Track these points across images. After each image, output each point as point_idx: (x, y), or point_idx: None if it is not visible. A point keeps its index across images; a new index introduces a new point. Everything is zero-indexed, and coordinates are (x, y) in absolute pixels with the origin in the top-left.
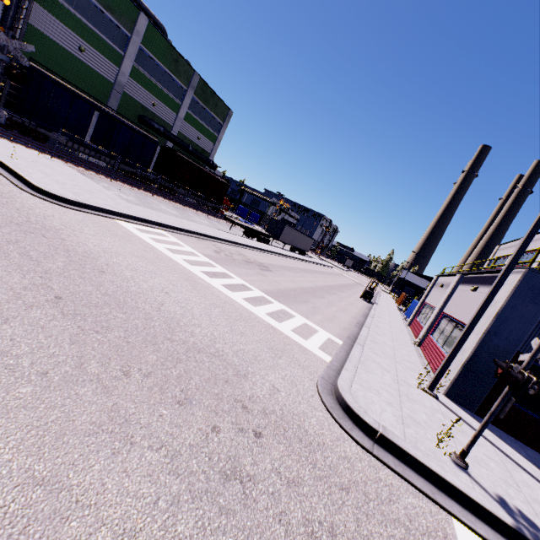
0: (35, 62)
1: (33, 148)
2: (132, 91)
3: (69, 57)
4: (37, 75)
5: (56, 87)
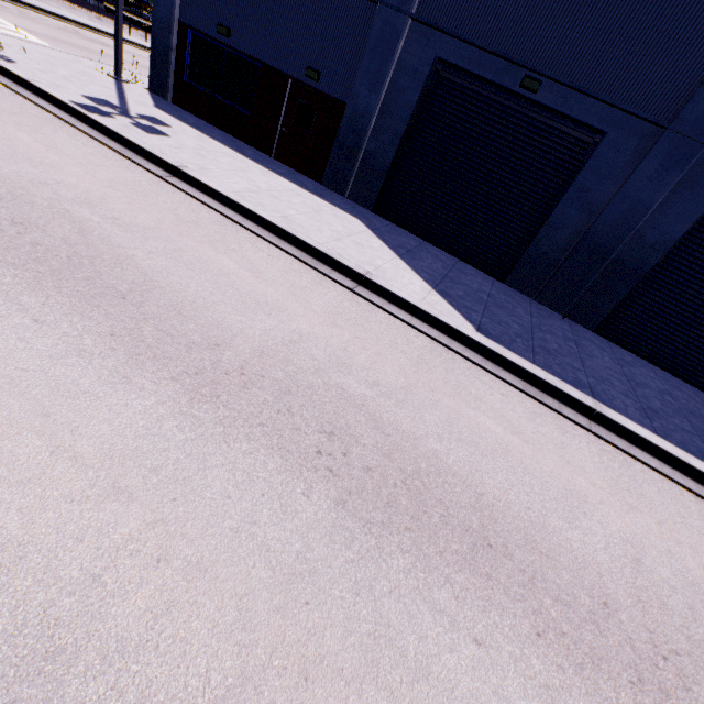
0: None
1: None
2: None
3: None
4: None
5: None
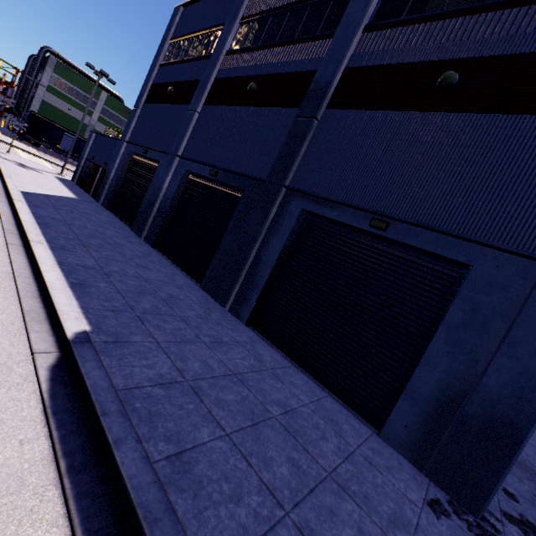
0: (45, 116)
1: (23, 143)
2: (100, 129)
3: (63, 113)
4: (35, 117)
5: (44, 122)
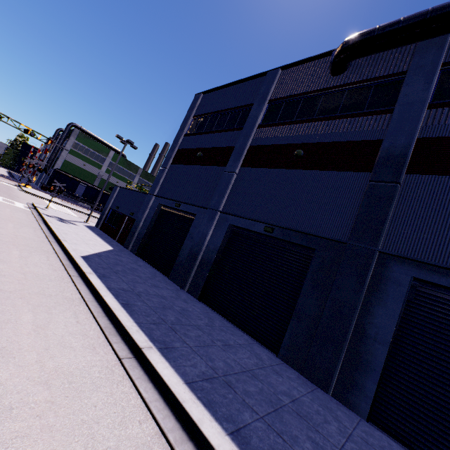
0: (65, 171)
1: (47, 193)
2: (106, 178)
3: (79, 168)
4: (58, 173)
5: (65, 176)
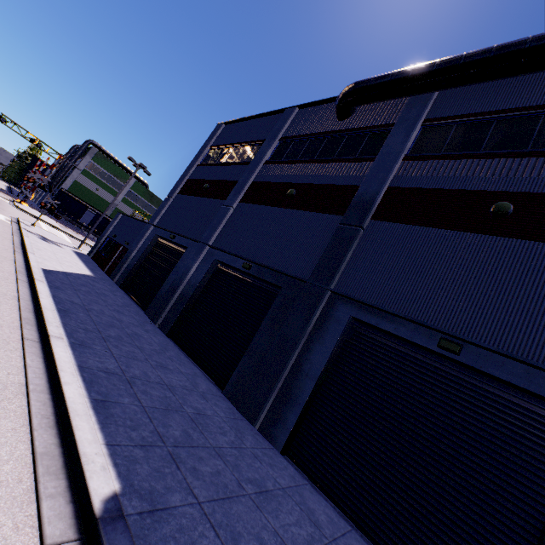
0: (74, 193)
1: (46, 215)
2: (122, 208)
3: (91, 192)
4: (64, 194)
5: (71, 198)
